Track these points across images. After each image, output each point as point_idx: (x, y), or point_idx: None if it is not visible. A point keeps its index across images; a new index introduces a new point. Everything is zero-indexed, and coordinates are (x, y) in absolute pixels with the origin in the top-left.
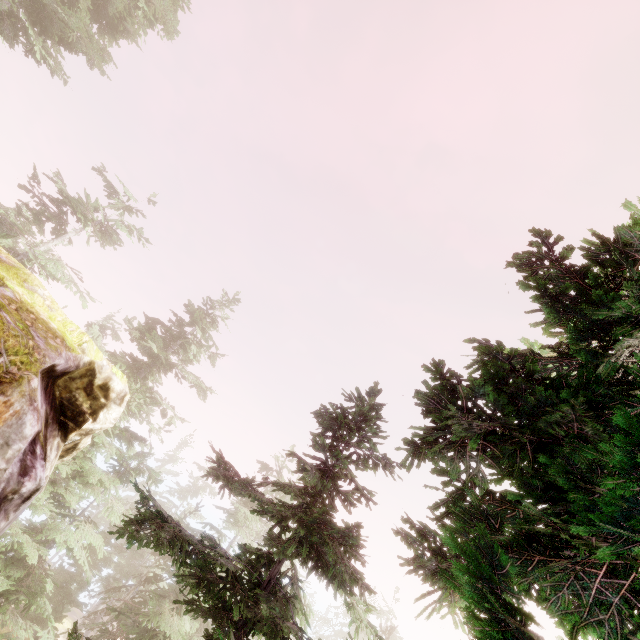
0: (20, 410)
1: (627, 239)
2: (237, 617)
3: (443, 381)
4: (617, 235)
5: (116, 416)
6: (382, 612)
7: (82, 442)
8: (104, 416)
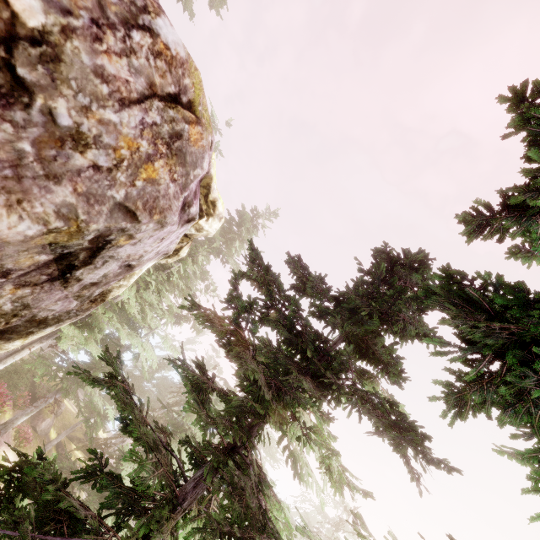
0: (205, 147)
1: None
2: (310, 355)
3: None
4: None
5: (216, 228)
6: (341, 503)
7: (183, 249)
8: (211, 222)
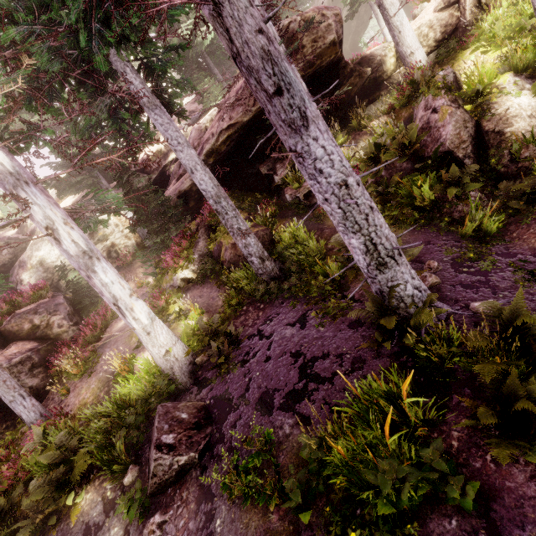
0: None
1: None
2: None
3: None
4: None
5: None
6: None
7: None
8: None
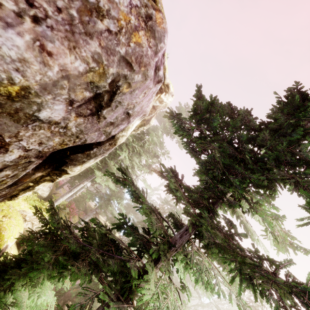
0: (164, 29)
1: None
2: (248, 157)
3: None
4: None
5: (170, 100)
6: None
7: (152, 120)
8: (167, 97)
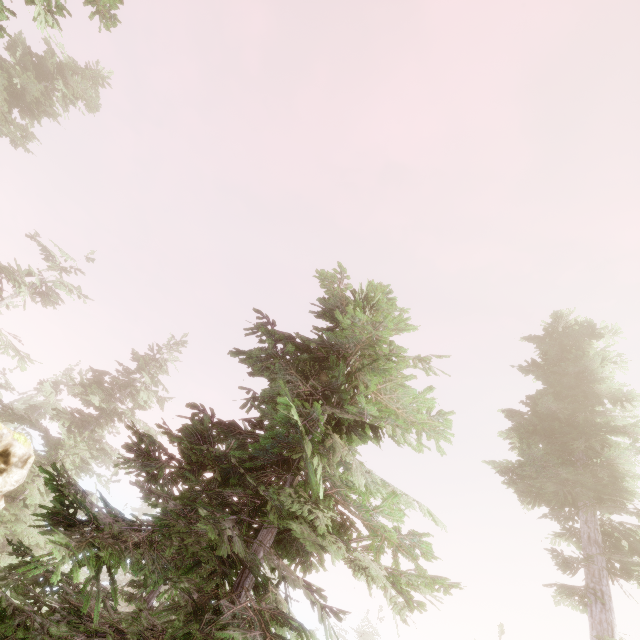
0: None
1: (328, 306)
2: None
3: (137, 435)
4: (322, 304)
5: (18, 478)
6: (366, 634)
7: None
8: (4, 480)
